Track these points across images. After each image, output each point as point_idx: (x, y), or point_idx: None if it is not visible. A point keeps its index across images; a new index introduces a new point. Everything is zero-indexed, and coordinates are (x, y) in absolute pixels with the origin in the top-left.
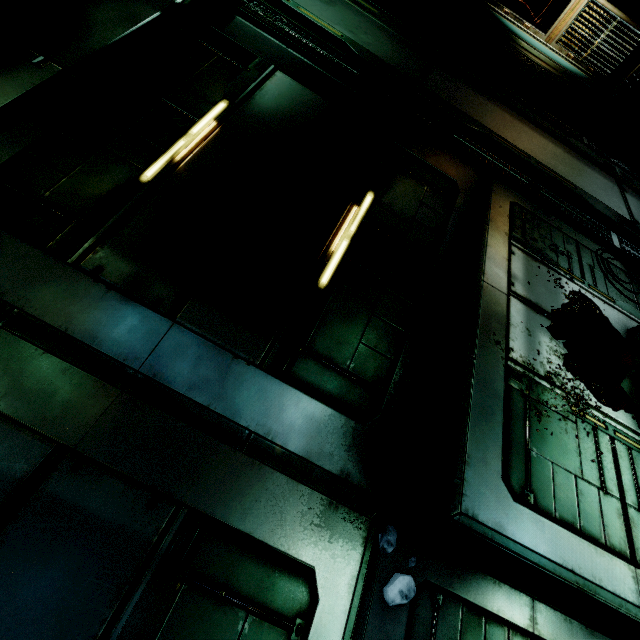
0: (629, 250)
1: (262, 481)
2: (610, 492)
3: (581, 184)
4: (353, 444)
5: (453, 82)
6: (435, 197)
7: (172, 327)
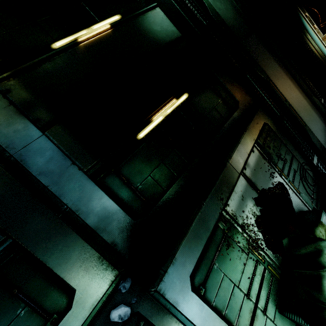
0: (321, 167)
1: (64, 236)
2: (251, 298)
3: (309, 124)
4: (124, 229)
5: (261, 46)
6: (223, 107)
7: (41, 136)
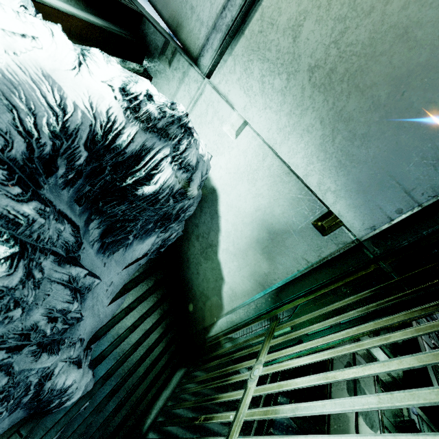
0: None
1: None
2: None
3: None
4: None
5: None
6: None
7: None
